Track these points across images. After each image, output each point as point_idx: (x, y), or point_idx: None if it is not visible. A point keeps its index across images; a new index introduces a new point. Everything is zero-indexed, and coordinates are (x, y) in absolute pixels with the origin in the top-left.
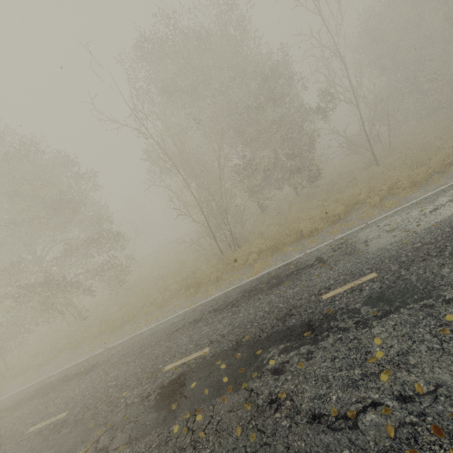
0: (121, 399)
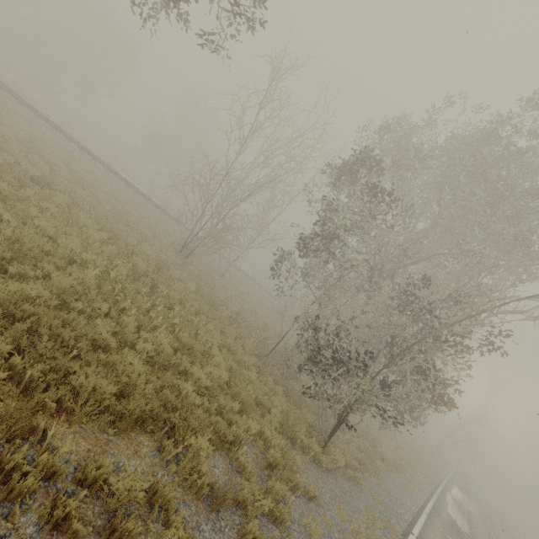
0: None
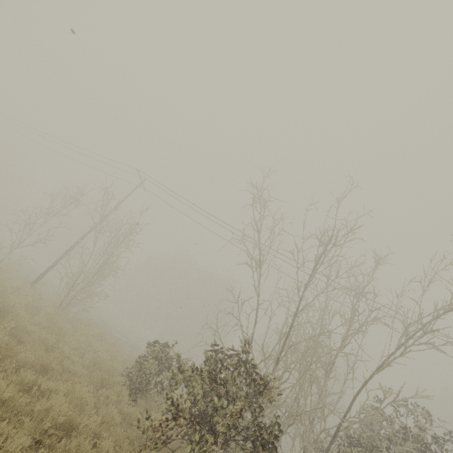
0: None
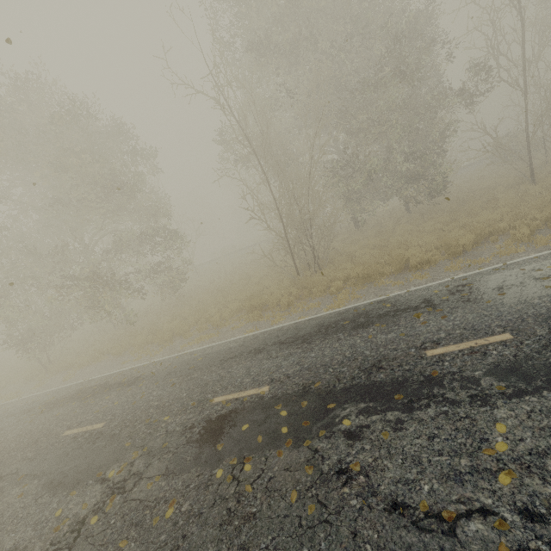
0: (162, 423)
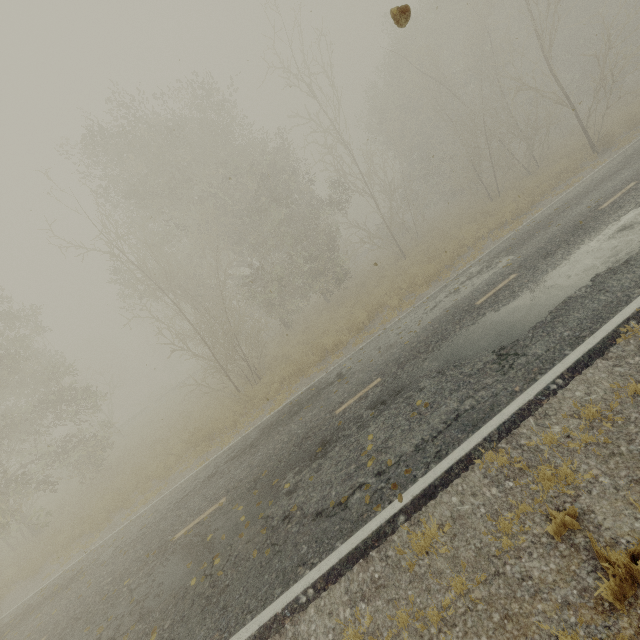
0: (123, 589)
